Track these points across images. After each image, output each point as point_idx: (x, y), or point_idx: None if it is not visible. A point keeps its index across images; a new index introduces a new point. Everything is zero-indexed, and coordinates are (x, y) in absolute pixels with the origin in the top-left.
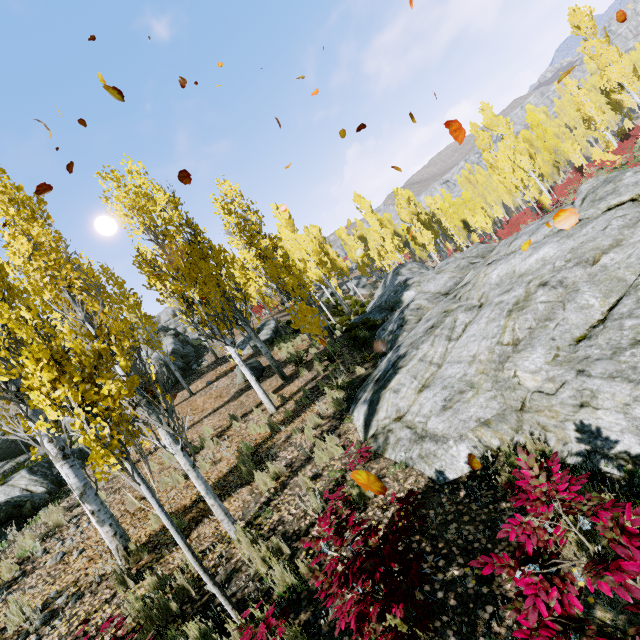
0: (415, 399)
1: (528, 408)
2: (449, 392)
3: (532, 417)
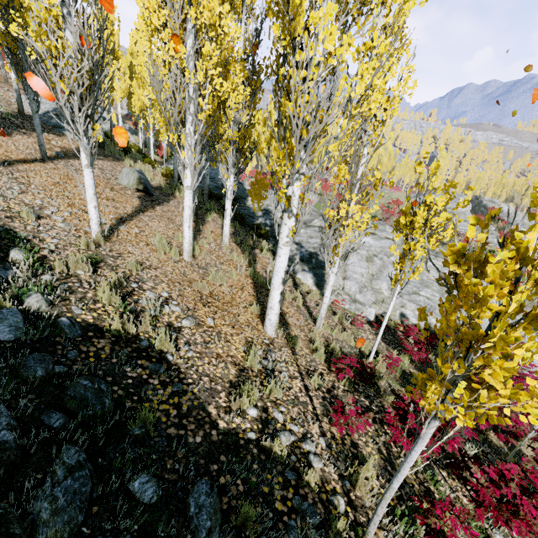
0: (343, 282)
1: (385, 302)
2: (359, 285)
3: (385, 305)
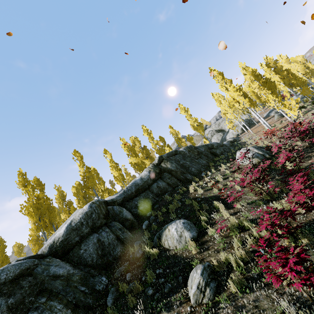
0: None
1: None
2: None
3: None
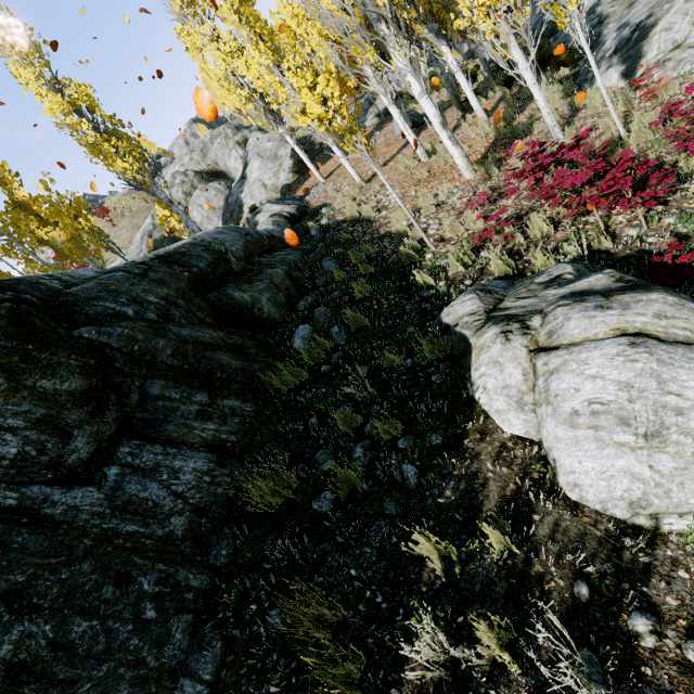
0: (691, 30)
1: None
2: None
3: None
